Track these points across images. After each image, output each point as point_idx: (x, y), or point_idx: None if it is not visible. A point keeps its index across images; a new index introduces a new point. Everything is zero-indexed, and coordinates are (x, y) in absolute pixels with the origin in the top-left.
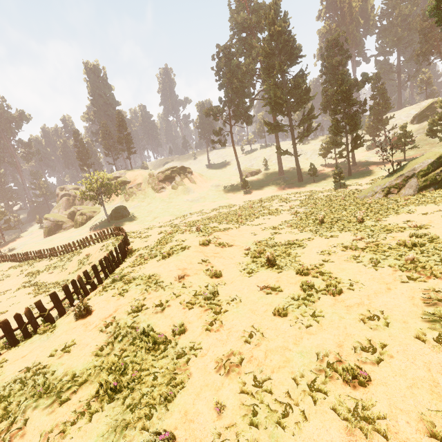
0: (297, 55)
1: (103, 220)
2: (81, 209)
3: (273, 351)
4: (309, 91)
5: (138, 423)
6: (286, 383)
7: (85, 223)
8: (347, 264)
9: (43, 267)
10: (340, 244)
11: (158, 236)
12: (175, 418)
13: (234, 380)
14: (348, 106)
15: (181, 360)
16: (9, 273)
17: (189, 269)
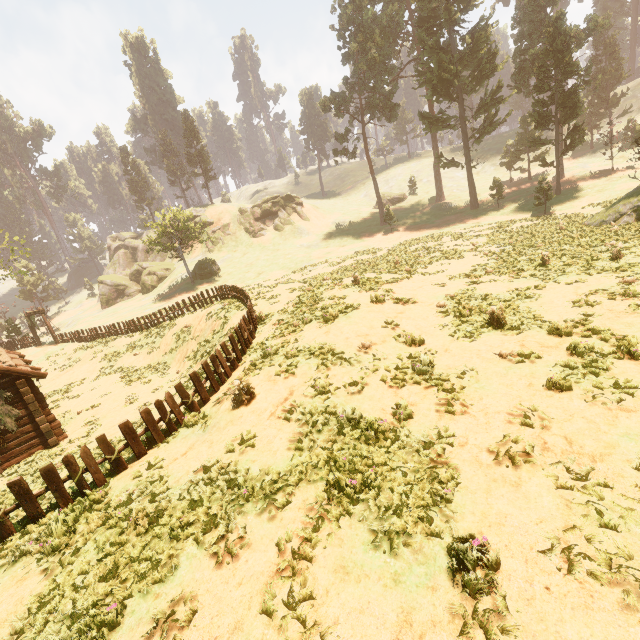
0: None
1: (183, 281)
2: (147, 267)
3: (576, 435)
4: (495, 55)
5: (416, 528)
6: (627, 475)
7: (157, 286)
8: (630, 316)
9: (124, 347)
10: (601, 290)
11: (292, 295)
12: (472, 522)
13: (535, 473)
14: (563, 77)
15: (432, 452)
16: (77, 357)
17: (373, 336)
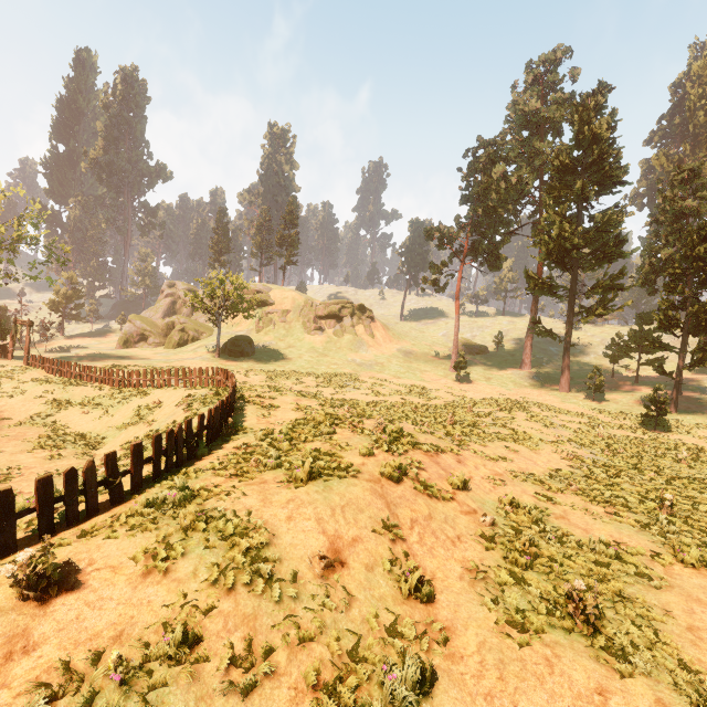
0: (616, 179)
1: (210, 350)
2: (185, 322)
3: None
4: (623, 242)
5: None
6: None
7: (183, 345)
8: None
9: (81, 398)
10: None
11: (292, 414)
12: None
13: None
14: (701, 285)
15: None
16: (26, 389)
17: (349, 543)
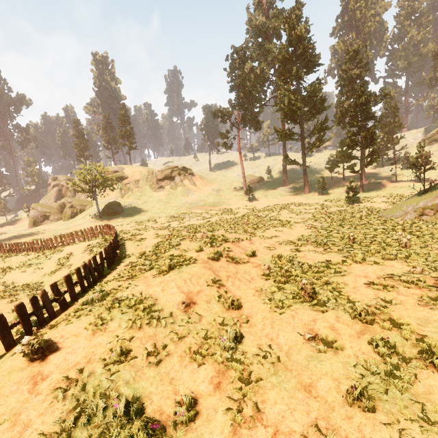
0: (315, 63)
1: (94, 215)
2: (72, 201)
3: None
4: (324, 101)
5: None
6: None
7: (75, 216)
8: (425, 310)
9: (17, 263)
10: (396, 275)
11: (154, 240)
12: None
13: None
14: (366, 119)
15: None
16: None
17: (196, 293)
